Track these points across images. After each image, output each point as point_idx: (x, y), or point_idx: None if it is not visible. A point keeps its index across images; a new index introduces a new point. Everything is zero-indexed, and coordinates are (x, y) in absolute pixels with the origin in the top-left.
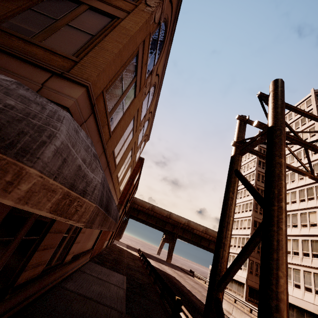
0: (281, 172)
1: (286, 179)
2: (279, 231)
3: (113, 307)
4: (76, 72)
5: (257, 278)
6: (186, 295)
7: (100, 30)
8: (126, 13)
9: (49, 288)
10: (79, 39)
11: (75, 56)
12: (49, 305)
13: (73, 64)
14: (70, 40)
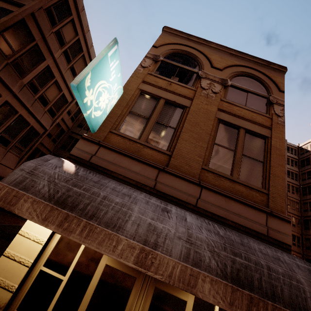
0: None
1: None
2: None
3: None
4: (272, 205)
5: None
6: None
7: (264, 155)
8: (270, 130)
9: None
10: (257, 169)
11: (263, 188)
12: None
13: (267, 197)
14: (253, 172)
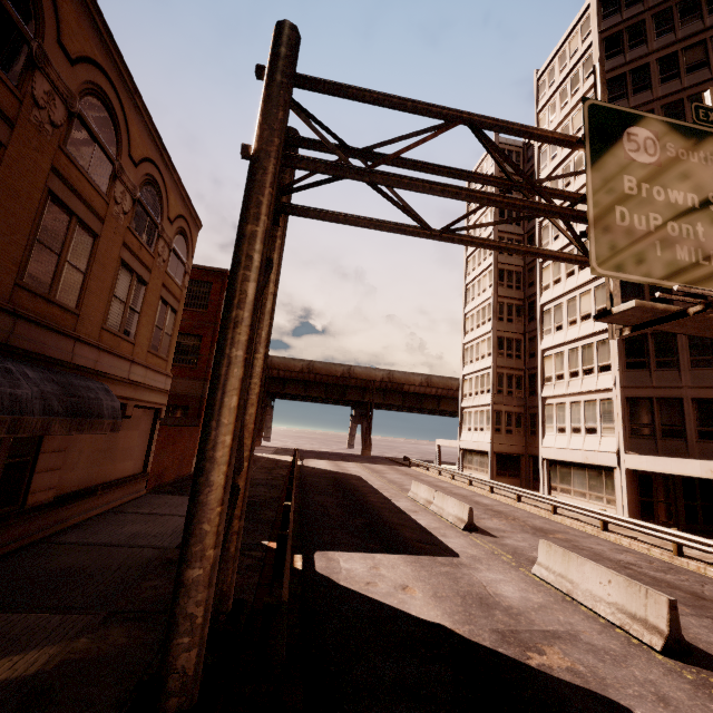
0: (245, 253)
1: (546, 236)
2: (224, 361)
3: (153, 545)
4: None
5: (510, 438)
6: (359, 497)
7: None
8: None
9: (16, 549)
10: None
11: None
12: (2, 569)
13: None
14: None
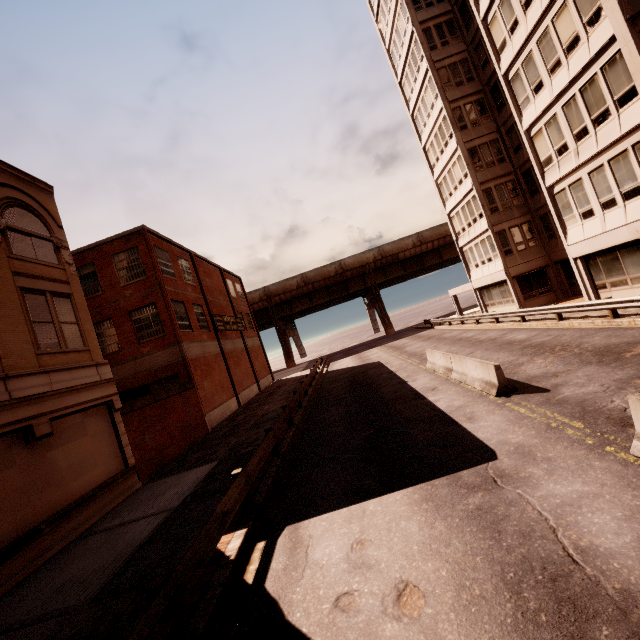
0: None
1: None
2: None
3: (64, 607)
4: None
5: (525, 254)
6: (372, 392)
7: None
8: None
9: None
10: None
11: None
12: None
13: None
14: None
